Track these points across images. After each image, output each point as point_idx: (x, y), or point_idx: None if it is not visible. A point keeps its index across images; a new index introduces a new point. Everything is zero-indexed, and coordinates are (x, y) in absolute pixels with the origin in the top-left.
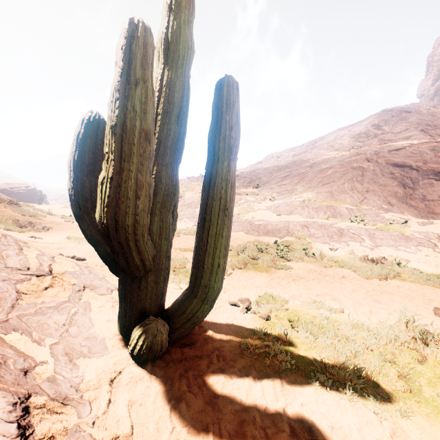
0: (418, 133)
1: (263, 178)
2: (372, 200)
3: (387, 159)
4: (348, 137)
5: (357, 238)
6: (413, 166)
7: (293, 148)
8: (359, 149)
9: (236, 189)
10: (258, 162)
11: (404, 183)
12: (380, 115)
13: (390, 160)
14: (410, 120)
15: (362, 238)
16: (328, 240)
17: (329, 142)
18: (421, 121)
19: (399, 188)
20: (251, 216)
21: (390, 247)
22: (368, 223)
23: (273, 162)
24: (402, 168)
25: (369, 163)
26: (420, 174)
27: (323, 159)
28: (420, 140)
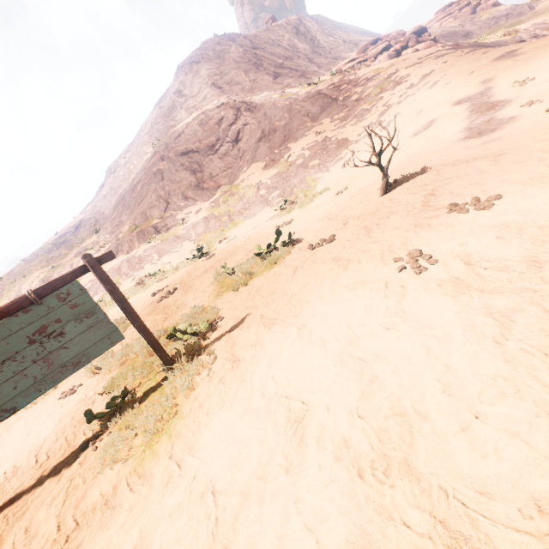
0: (209, 90)
1: (106, 212)
2: (174, 203)
3: (175, 150)
4: (161, 117)
5: (150, 259)
6: (194, 149)
7: (127, 147)
8: (158, 144)
9: (81, 244)
10: (101, 186)
11: (194, 169)
12: (177, 76)
13: (178, 150)
14: (202, 73)
15: (153, 256)
16: (133, 273)
17: (149, 131)
18: (210, 71)
19: (191, 177)
20: (83, 282)
21: (167, 254)
22: (157, 238)
23: (112, 181)
24: (188, 155)
25: (164, 163)
26: (201, 155)
27: (142, 164)
28: (202, 108)
